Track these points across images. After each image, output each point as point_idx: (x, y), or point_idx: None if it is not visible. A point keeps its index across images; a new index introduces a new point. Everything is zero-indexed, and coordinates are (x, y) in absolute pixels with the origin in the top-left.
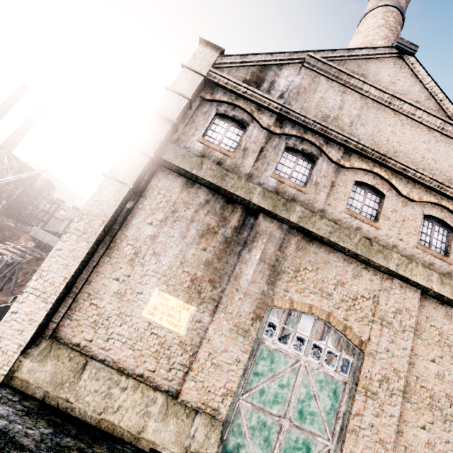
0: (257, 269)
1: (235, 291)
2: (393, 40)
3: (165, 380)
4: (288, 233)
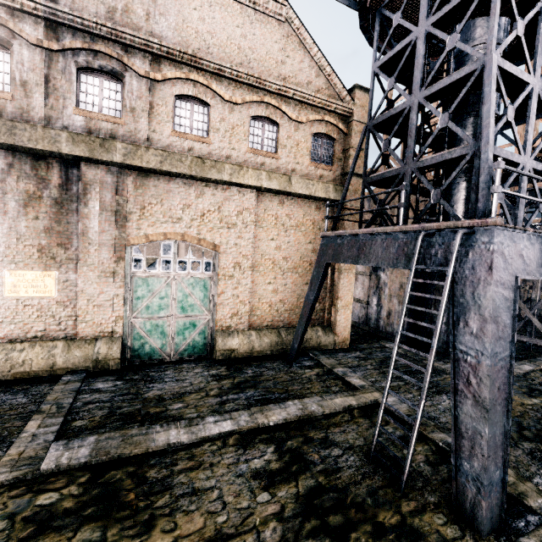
0: (102, 219)
1: (88, 246)
2: None
3: (60, 331)
4: (120, 174)
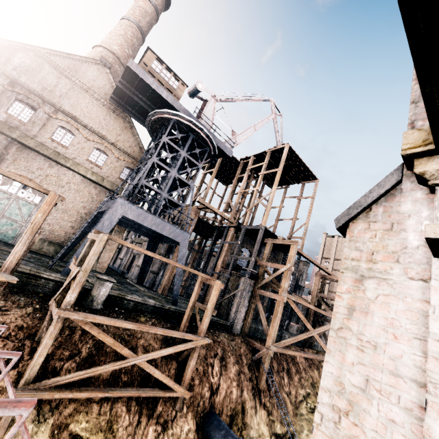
0: None
1: None
2: (126, 48)
3: None
4: (12, 142)
